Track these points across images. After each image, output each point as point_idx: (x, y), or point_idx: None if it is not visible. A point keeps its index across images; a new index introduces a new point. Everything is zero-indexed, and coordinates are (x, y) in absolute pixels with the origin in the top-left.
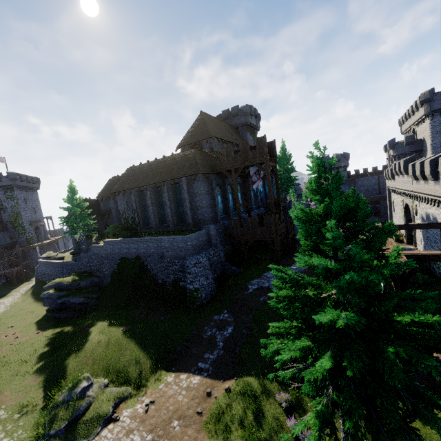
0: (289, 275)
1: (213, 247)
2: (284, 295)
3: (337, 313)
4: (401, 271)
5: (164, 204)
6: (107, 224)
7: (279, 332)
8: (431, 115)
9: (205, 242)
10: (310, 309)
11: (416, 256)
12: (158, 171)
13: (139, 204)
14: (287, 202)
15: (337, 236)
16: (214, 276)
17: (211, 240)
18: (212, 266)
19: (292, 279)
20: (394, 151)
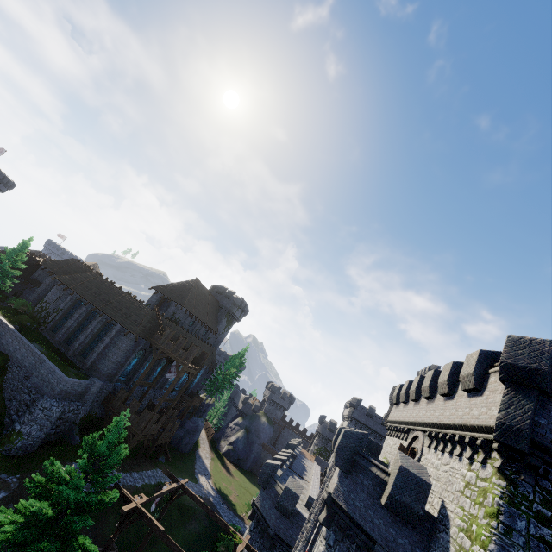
0: (53, 470)
1: (80, 402)
2: (39, 480)
3: (47, 507)
4: (87, 501)
5: (86, 329)
6: (22, 291)
7: (21, 510)
8: (350, 419)
9: (78, 393)
10: (42, 498)
11: (140, 511)
12: (110, 300)
13: (67, 309)
14: (208, 404)
15: (84, 464)
16: (51, 432)
17: (86, 395)
18: (60, 420)
19: (52, 473)
20: (320, 427)
